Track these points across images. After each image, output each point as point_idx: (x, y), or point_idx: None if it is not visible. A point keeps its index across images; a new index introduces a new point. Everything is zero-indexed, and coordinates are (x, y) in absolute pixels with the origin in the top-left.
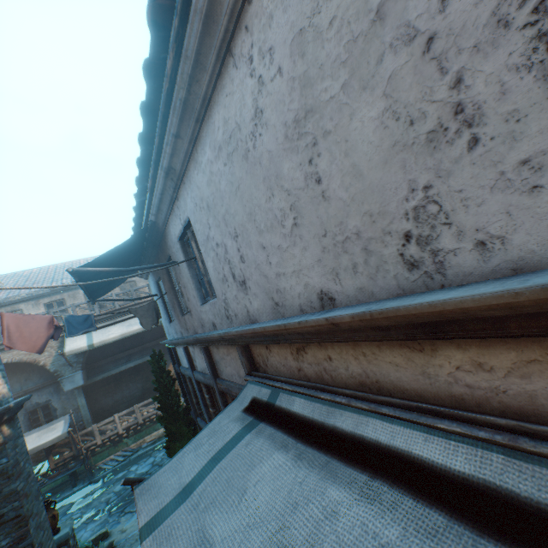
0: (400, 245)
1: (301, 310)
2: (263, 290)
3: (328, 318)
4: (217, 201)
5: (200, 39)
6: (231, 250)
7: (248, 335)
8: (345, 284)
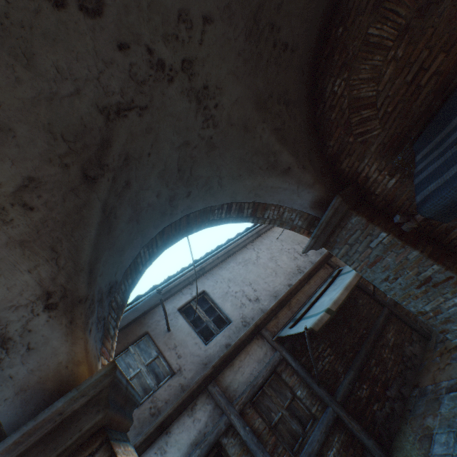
0: (297, 271)
1: (285, 292)
2: (268, 295)
3: (299, 279)
4: (237, 276)
5: (241, 242)
6: (247, 290)
7: (275, 306)
8: (292, 280)
